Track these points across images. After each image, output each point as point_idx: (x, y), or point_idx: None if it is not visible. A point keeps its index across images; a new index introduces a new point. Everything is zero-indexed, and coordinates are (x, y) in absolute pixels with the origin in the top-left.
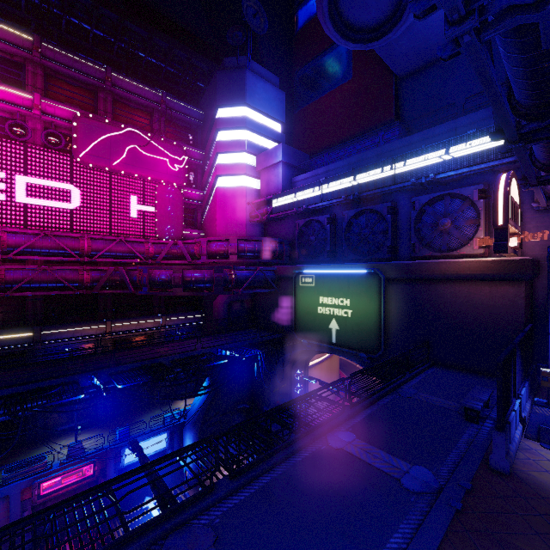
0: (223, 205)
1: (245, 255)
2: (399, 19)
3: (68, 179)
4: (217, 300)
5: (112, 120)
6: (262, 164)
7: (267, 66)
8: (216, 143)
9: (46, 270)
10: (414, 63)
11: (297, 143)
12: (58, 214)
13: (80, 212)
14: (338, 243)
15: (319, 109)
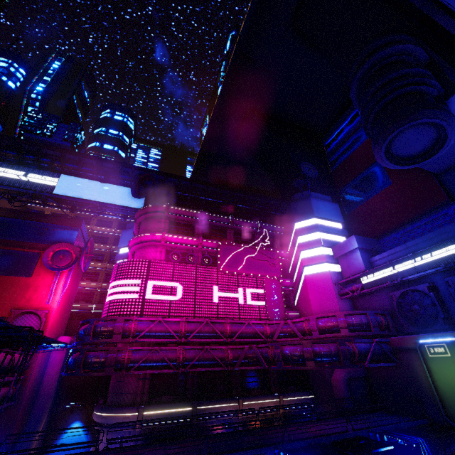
0: (313, 288)
1: (353, 328)
2: (441, 145)
3: (215, 282)
4: (335, 376)
5: (235, 243)
6: (339, 252)
7: (317, 192)
8: (298, 245)
9: (207, 349)
10: (449, 162)
11: (356, 233)
12: (210, 307)
13: (221, 304)
14: (450, 309)
15: (369, 208)
